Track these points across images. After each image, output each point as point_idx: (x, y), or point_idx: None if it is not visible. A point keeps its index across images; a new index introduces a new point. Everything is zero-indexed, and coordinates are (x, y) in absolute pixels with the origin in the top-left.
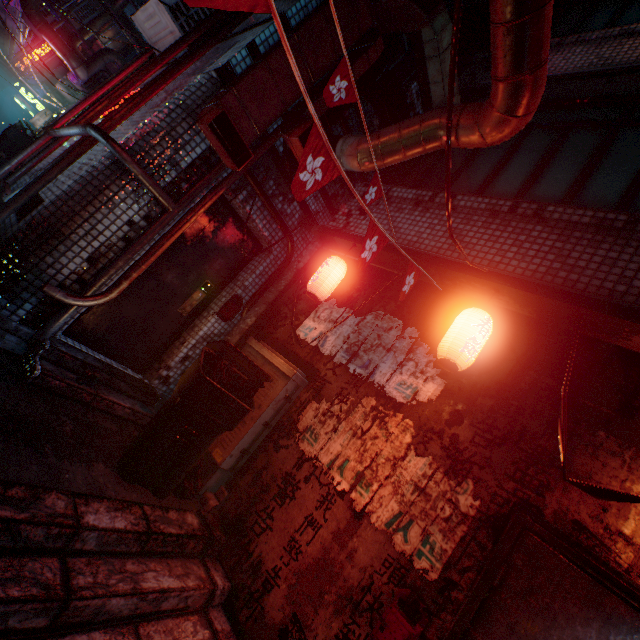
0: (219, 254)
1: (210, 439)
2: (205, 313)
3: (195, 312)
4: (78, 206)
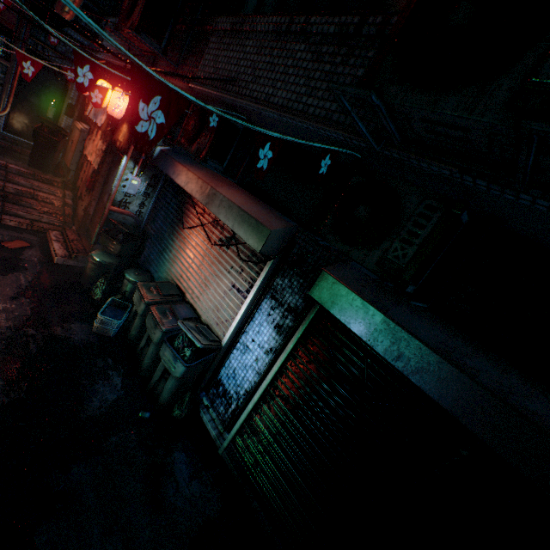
0: (50, 84)
1: (52, 153)
2: (61, 116)
3: (56, 116)
4: None
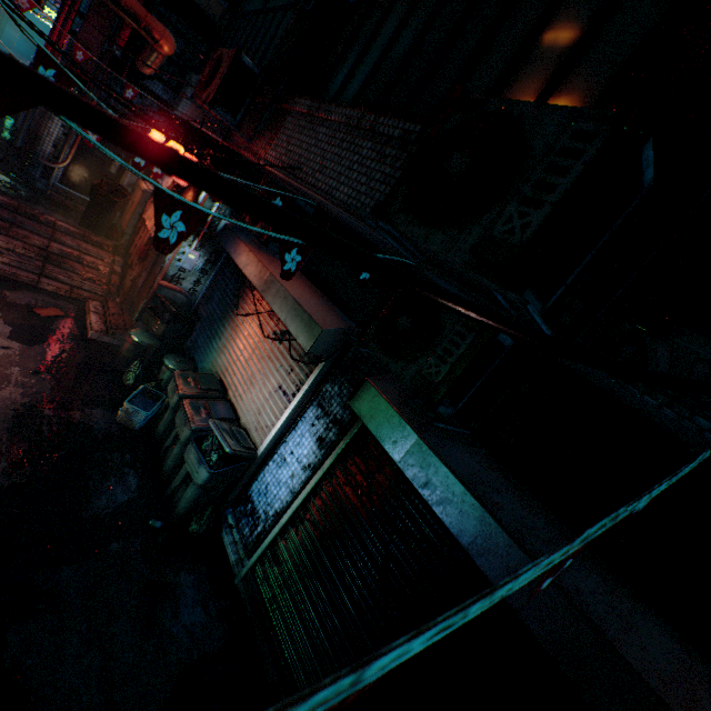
0: None
1: (107, 213)
2: (126, 172)
3: (120, 172)
4: (41, 122)
